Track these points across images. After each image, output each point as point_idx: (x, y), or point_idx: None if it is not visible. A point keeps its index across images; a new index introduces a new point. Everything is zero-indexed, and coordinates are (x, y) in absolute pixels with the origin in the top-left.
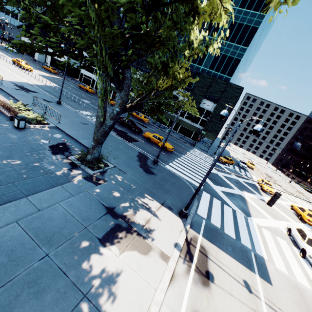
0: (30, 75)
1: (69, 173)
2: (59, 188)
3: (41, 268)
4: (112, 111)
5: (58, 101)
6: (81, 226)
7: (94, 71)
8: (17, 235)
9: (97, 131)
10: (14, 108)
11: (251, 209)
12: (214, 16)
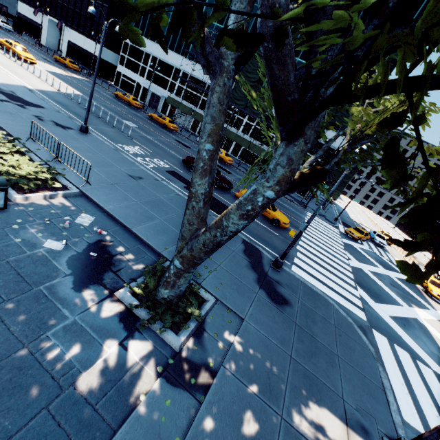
0: (31, 72)
1: (123, 362)
2: None
3: None
4: (250, 197)
5: (83, 127)
6: None
7: (139, 69)
8: None
9: (190, 234)
10: None
11: None
12: None
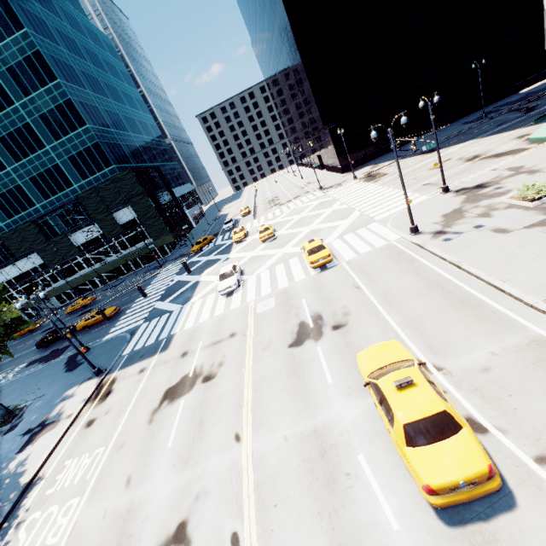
0: None
1: None
2: None
3: None
4: None
5: None
6: (2, 460)
7: None
8: None
9: None
10: None
11: (198, 289)
12: None
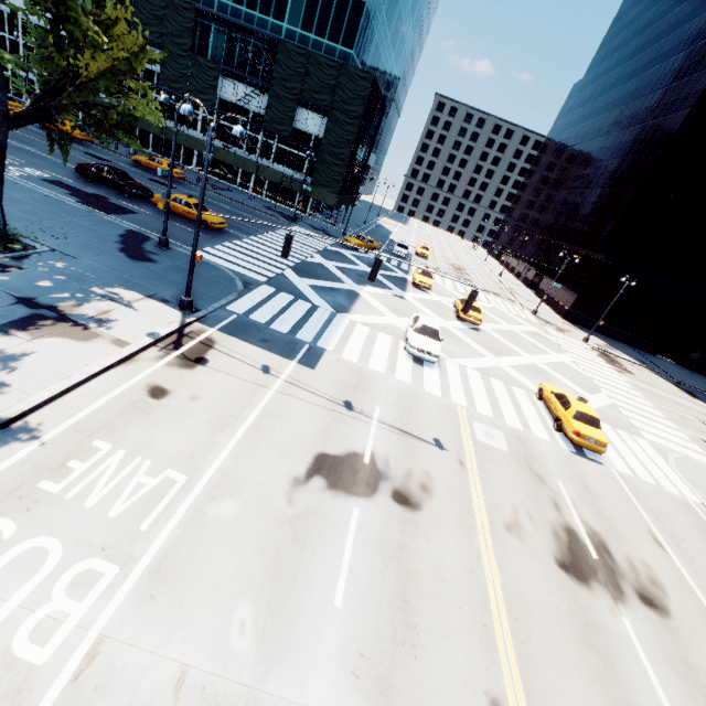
0: None
1: None
2: None
3: None
4: None
5: None
6: None
7: (7, 46)
8: None
9: None
10: None
11: (358, 306)
12: None
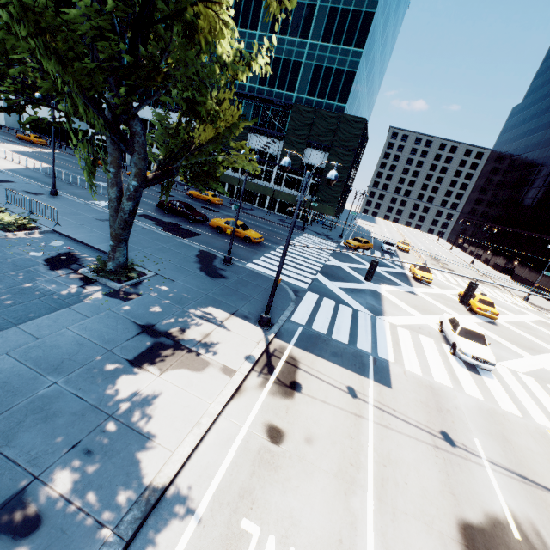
0: None
1: (82, 291)
2: (66, 311)
3: (48, 396)
4: (127, 188)
5: (53, 191)
6: (102, 350)
7: None
8: (10, 367)
9: (114, 223)
10: None
11: (386, 306)
12: (215, 32)
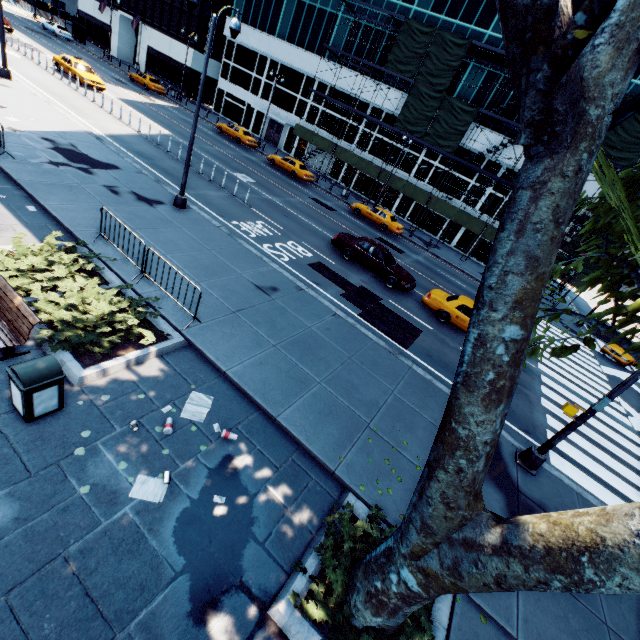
0: (99, 105)
1: None
2: None
3: None
4: None
5: (179, 199)
6: None
7: (251, 83)
8: None
9: (446, 526)
10: (15, 298)
11: None
12: None
